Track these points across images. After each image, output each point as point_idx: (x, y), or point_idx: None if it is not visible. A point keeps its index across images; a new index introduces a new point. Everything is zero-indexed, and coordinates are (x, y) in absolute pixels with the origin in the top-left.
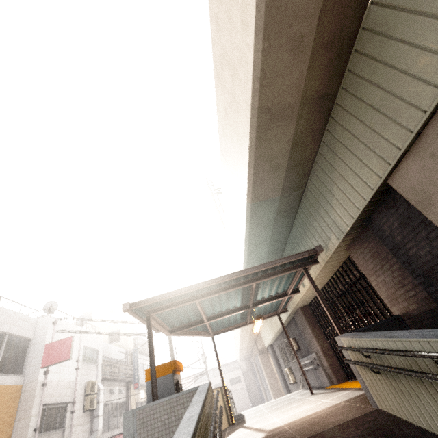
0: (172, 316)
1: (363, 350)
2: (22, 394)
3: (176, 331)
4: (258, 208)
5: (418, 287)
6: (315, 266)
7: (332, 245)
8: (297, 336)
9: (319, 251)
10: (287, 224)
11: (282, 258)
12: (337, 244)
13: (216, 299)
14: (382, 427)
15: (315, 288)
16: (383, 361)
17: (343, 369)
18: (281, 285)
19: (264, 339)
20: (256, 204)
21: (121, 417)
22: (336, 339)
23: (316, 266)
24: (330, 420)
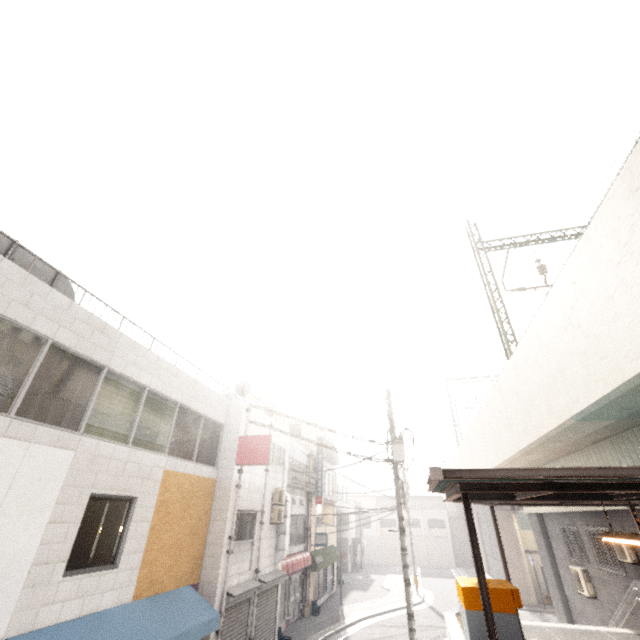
0: None
1: None
2: (215, 490)
3: (459, 498)
4: None
5: None
6: None
7: None
8: None
9: None
10: None
11: None
12: None
13: None
14: None
15: None
16: None
17: None
18: None
19: None
20: None
21: (299, 532)
22: None
23: None
24: None
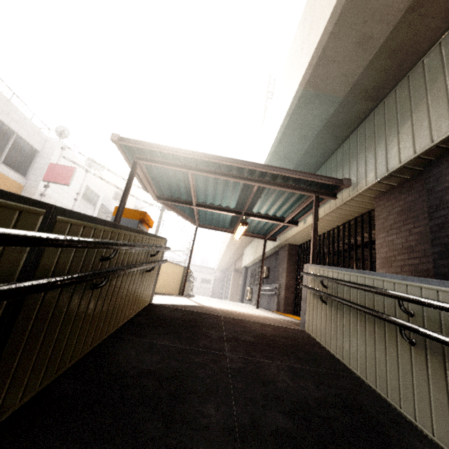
0: (163, 181)
1: (325, 277)
2: (22, 193)
3: (163, 200)
4: (308, 102)
5: (427, 258)
6: (329, 205)
7: (364, 184)
8: (272, 267)
9: (345, 184)
10: (329, 147)
11: (301, 172)
12: (370, 184)
13: (212, 186)
14: (297, 339)
15: (315, 219)
16: (338, 294)
17: (294, 305)
18: (283, 208)
19: (244, 260)
20: (309, 94)
21: None
22: (304, 266)
23: (330, 205)
24: (256, 319)
